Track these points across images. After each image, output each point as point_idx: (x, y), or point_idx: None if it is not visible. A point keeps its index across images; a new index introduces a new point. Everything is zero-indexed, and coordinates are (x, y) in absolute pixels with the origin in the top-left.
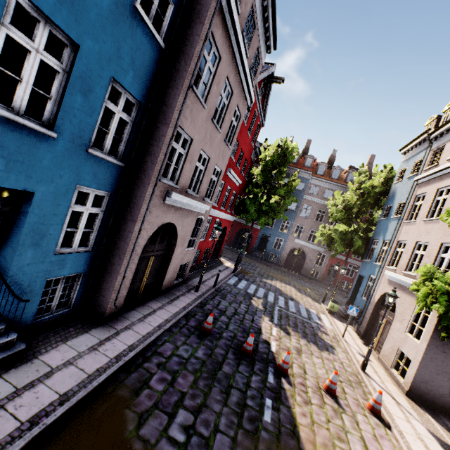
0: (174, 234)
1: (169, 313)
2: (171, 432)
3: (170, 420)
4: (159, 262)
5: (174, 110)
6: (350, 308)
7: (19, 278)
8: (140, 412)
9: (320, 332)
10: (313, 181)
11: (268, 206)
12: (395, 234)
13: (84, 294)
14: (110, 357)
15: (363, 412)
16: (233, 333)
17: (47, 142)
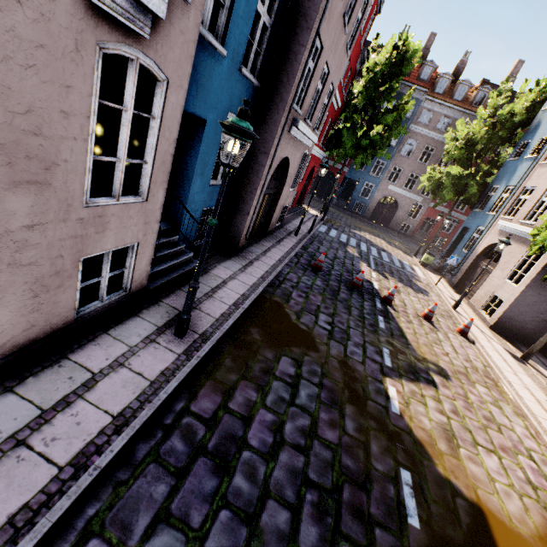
0: (284, 171)
1: (281, 251)
2: (320, 324)
3: (316, 318)
4: (268, 202)
5: (318, 7)
6: (451, 258)
7: (191, 206)
8: (295, 311)
9: (415, 279)
10: (426, 104)
11: (369, 140)
12: (523, 179)
13: (218, 227)
14: (257, 277)
15: (453, 333)
16: (339, 272)
17: (219, 62)
